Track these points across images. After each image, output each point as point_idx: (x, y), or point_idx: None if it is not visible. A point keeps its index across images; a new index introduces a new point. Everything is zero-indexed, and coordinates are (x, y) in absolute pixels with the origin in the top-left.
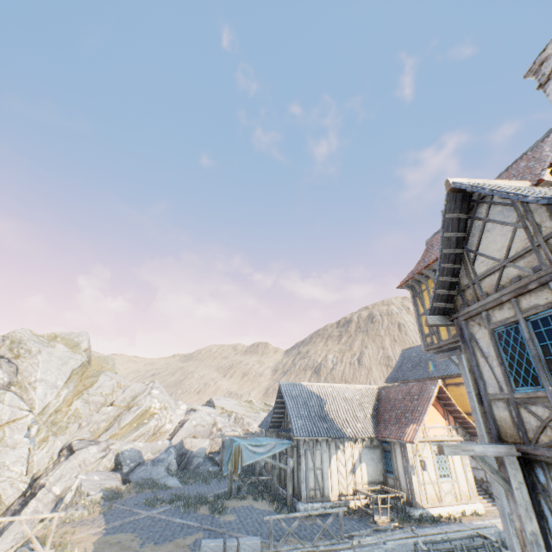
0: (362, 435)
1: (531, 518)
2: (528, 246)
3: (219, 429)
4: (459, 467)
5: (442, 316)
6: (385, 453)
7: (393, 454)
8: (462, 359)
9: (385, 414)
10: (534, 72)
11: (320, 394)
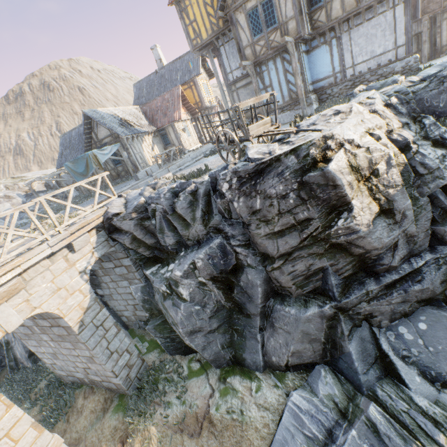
0: (152, 130)
1: (257, 82)
2: None
3: (5, 197)
4: (192, 131)
5: (222, 12)
6: (163, 137)
7: (168, 134)
8: (210, 52)
9: (155, 117)
10: None
11: (114, 115)
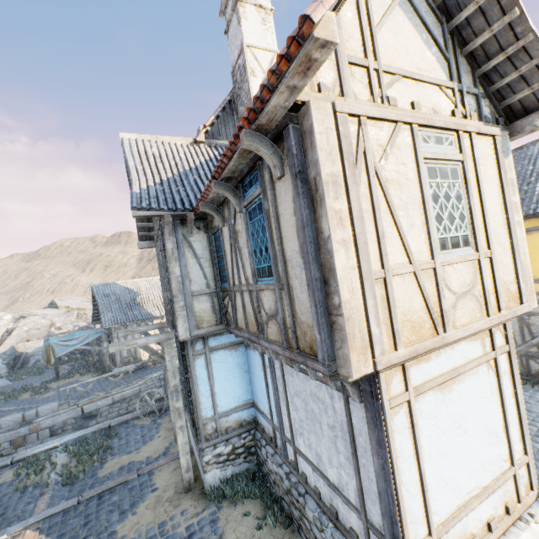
0: None
1: None
2: None
3: (58, 328)
4: None
5: (150, 241)
6: None
7: None
8: None
9: None
10: (224, 14)
11: (134, 289)
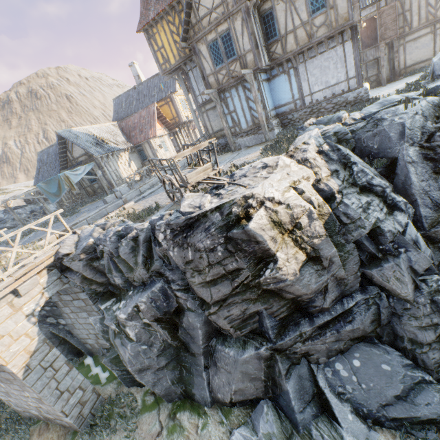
0: (128, 146)
1: (222, 108)
2: (221, 2)
3: None
4: (170, 146)
5: (185, 43)
6: (140, 152)
7: (145, 150)
8: (180, 75)
9: (132, 134)
10: None
11: (90, 133)
